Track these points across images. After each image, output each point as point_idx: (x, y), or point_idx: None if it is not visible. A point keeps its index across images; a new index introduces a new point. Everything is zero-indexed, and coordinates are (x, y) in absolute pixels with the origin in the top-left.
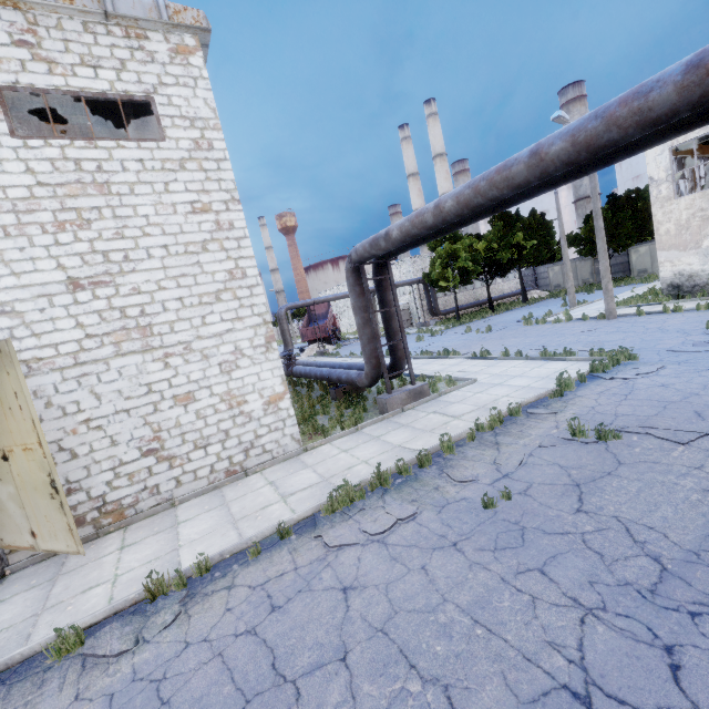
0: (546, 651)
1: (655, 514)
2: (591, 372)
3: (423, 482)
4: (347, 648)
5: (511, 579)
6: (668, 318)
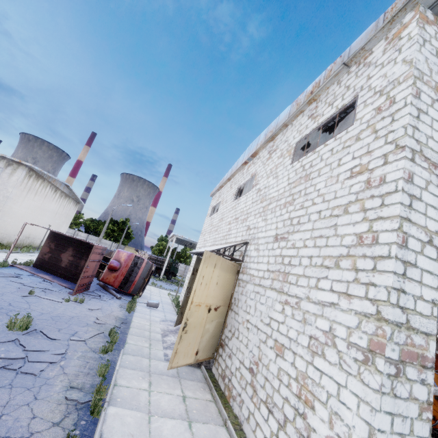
0: None
1: None
2: None
3: None
4: None
5: None
6: None
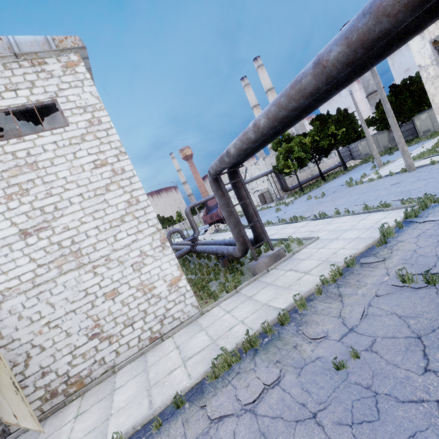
0: None
1: None
2: (405, 219)
3: (284, 340)
4: None
5: None
6: None
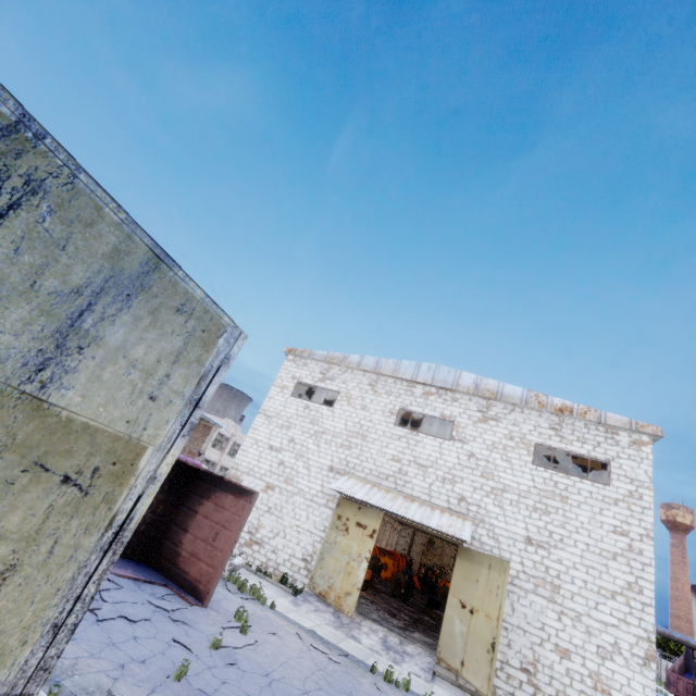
0: None
1: None
2: None
3: None
4: None
5: None
6: None
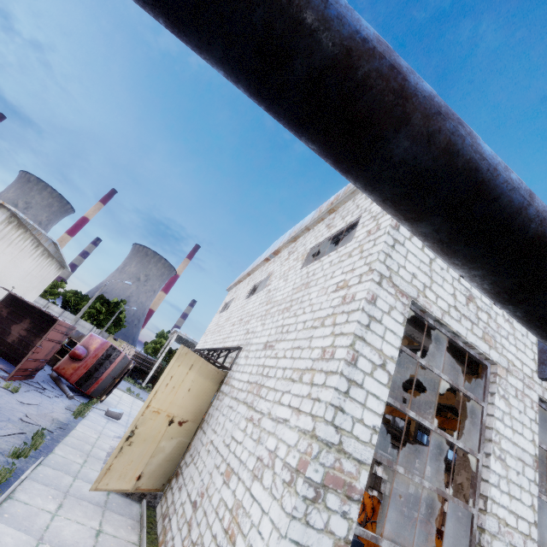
0: None
1: None
2: None
3: None
4: None
5: None
6: None
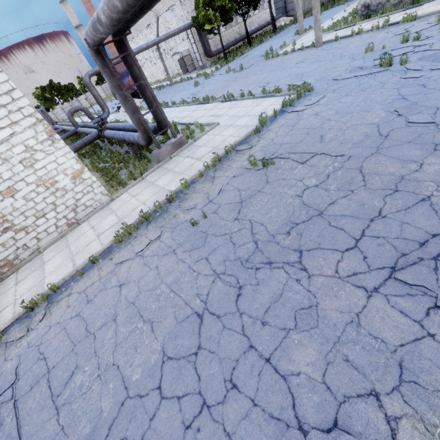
0: (194, 299)
1: (267, 215)
2: (283, 108)
3: (169, 213)
4: (117, 314)
5: (192, 266)
6: (351, 42)
